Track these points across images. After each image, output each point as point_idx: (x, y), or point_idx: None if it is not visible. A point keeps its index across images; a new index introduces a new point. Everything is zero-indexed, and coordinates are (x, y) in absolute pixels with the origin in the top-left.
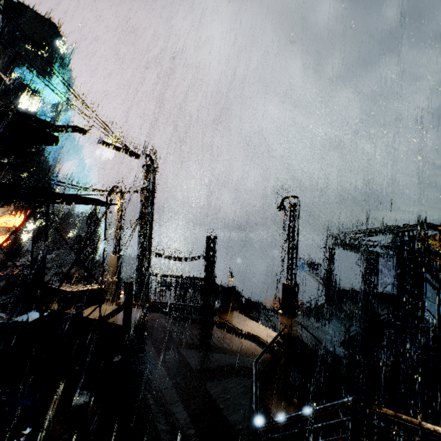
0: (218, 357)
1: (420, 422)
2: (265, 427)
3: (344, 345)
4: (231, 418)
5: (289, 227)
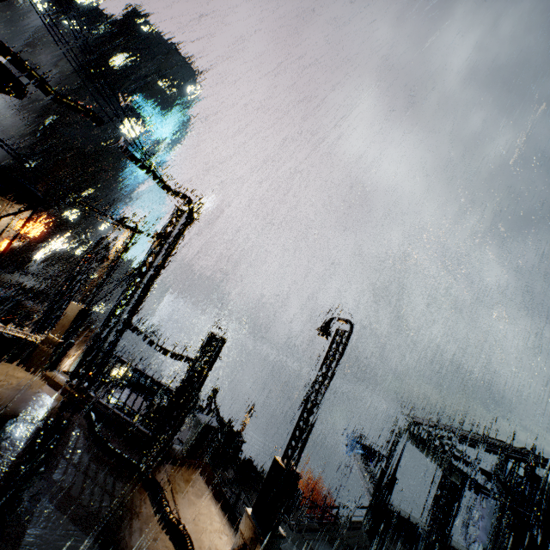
0: None
1: None
2: None
3: None
4: None
5: (322, 366)
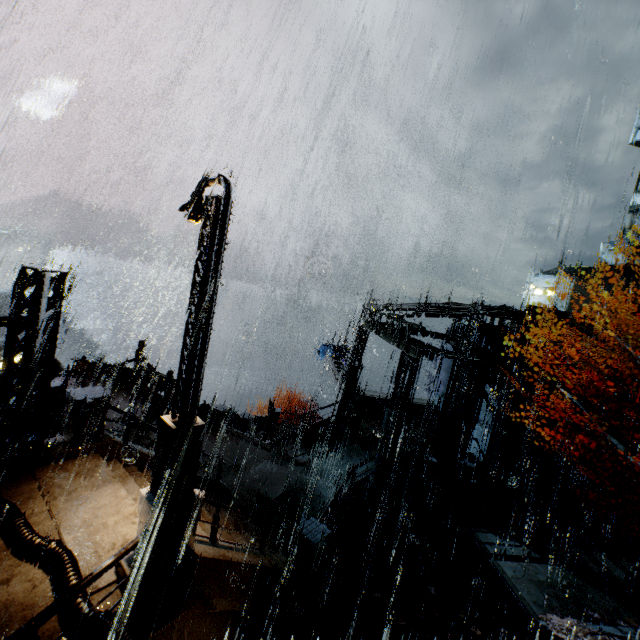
0: None
1: None
2: None
3: (335, 507)
4: None
5: (195, 268)
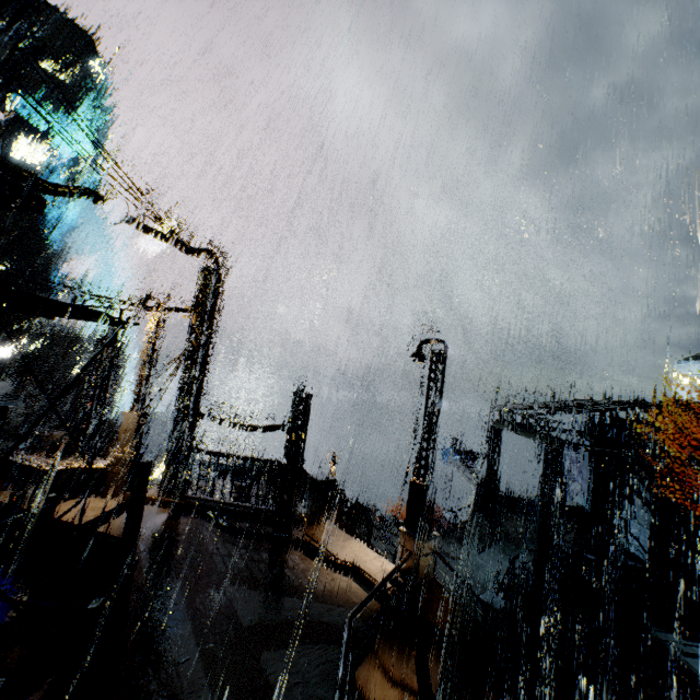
0: (290, 604)
1: None
2: None
3: (504, 590)
4: None
5: (428, 389)
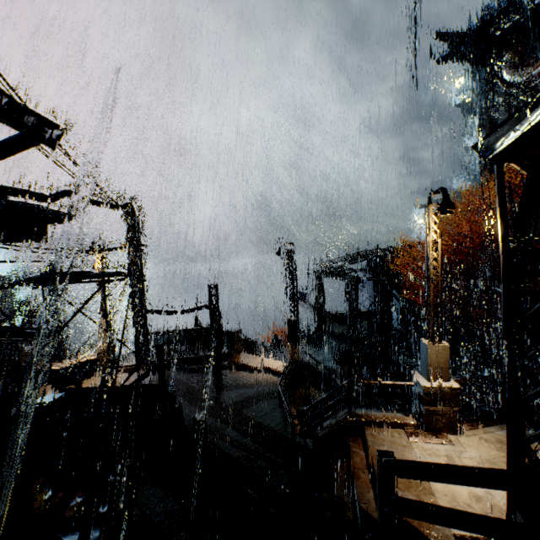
0: (244, 391)
1: (379, 382)
2: (299, 415)
3: (336, 362)
4: (269, 425)
5: (289, 271)
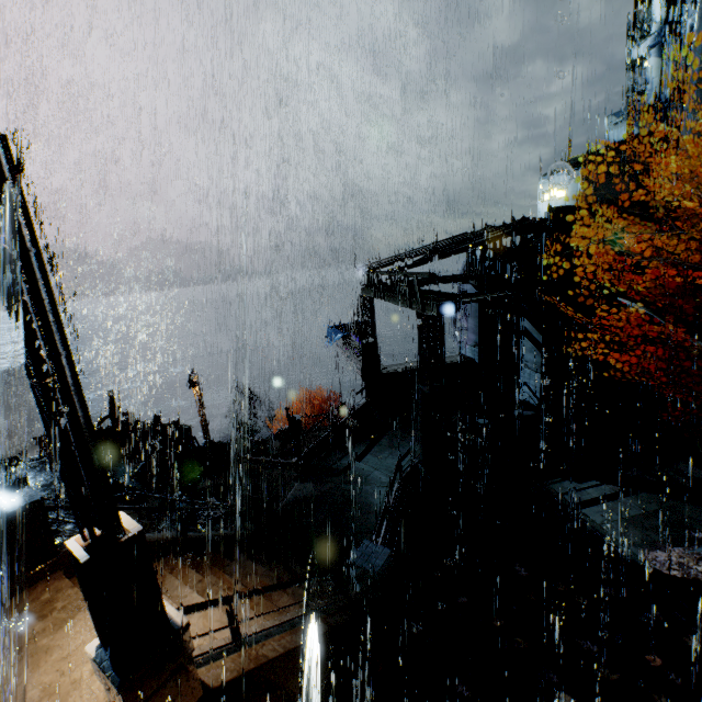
0: None
1: None
2: None
3: (389, 515)
4: None
5: None
